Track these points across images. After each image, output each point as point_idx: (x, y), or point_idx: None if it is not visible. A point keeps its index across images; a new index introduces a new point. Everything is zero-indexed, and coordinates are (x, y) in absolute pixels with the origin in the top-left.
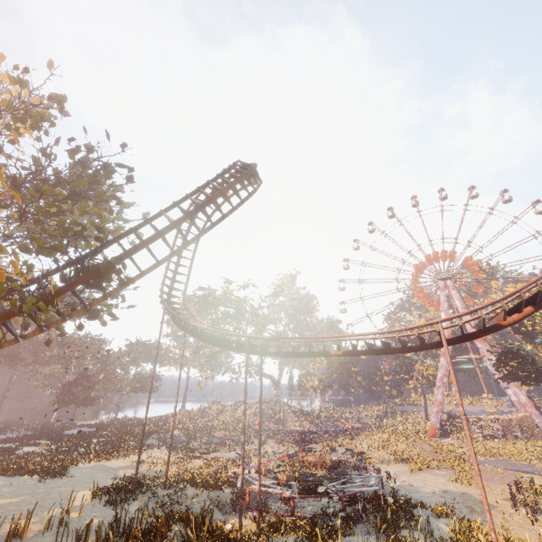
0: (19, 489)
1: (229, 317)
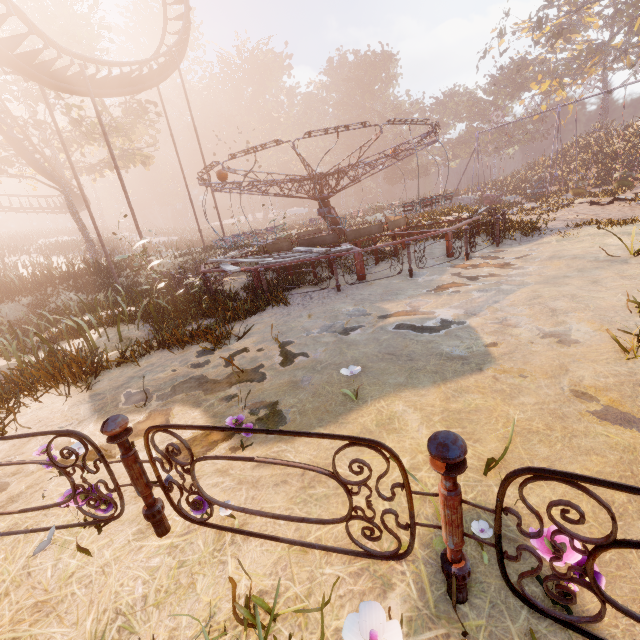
0: None
1: None
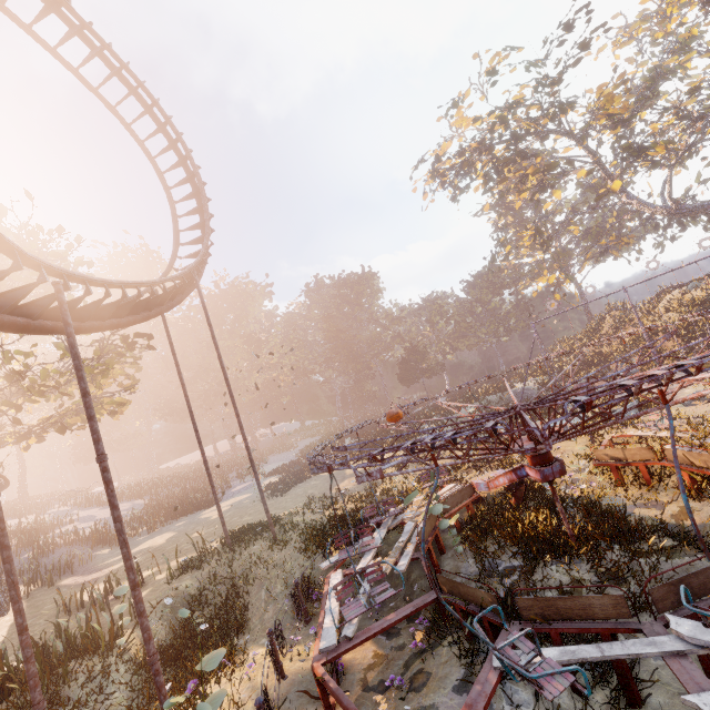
0: (233, 514)
1: (502, 164)
